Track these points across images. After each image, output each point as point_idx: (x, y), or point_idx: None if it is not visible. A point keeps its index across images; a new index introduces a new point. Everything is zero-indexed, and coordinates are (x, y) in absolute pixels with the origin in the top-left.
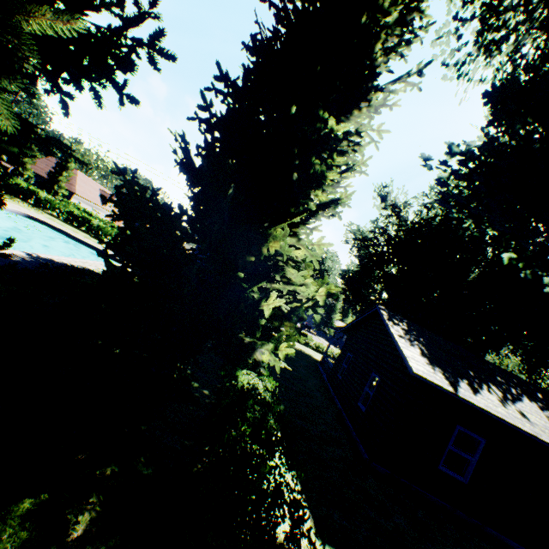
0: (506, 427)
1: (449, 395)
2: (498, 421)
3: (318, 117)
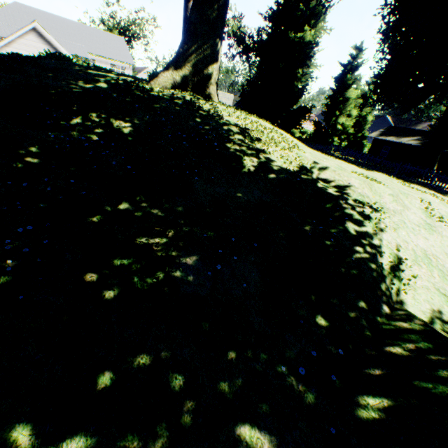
0: (396, 143)
1: (382, 140)
2: (394, 142)
3: (337, 100)
